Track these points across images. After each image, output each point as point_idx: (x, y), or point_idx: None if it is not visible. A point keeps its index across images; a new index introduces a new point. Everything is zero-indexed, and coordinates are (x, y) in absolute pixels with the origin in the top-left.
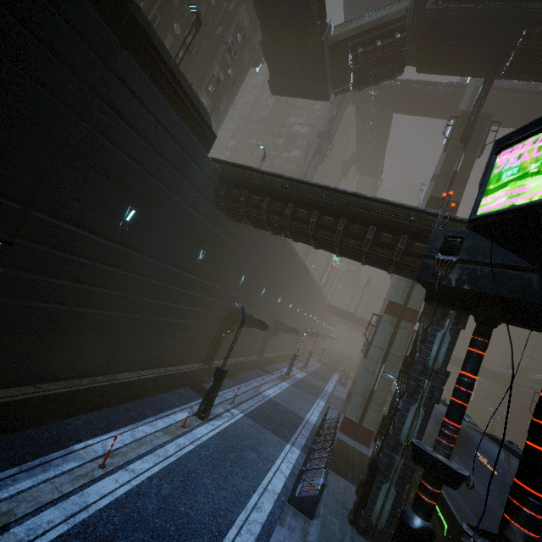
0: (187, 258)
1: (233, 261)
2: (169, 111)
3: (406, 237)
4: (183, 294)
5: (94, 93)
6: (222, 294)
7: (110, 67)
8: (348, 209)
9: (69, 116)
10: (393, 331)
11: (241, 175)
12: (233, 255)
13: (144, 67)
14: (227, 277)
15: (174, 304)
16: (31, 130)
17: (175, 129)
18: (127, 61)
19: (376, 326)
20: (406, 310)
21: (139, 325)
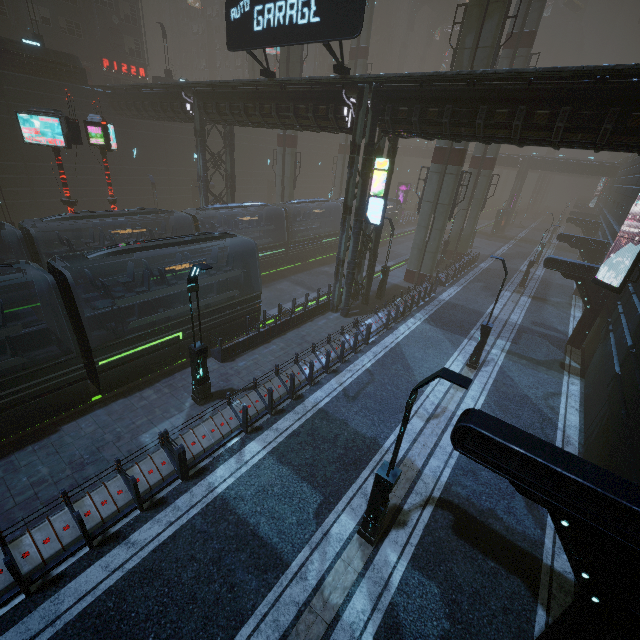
0: (125, 157)
1: (171, 146)
2: (42, 81)
3: (169, 103)
4: (138, 180)
5: (7, 100)
6: (177, 173)
7: (2, 83)
8: (147, 94)
9: (7, 118)
10: (282, 159)
11: (114, 88)
12: (166, 142)
13: (15, 66)
14: (174, 159)
15: (137, 187)
16: (2, 132)
17: (53, 88)
18: (5, 75)
19: (276, 159)
20: (286, 138)
21: (119, 203)
